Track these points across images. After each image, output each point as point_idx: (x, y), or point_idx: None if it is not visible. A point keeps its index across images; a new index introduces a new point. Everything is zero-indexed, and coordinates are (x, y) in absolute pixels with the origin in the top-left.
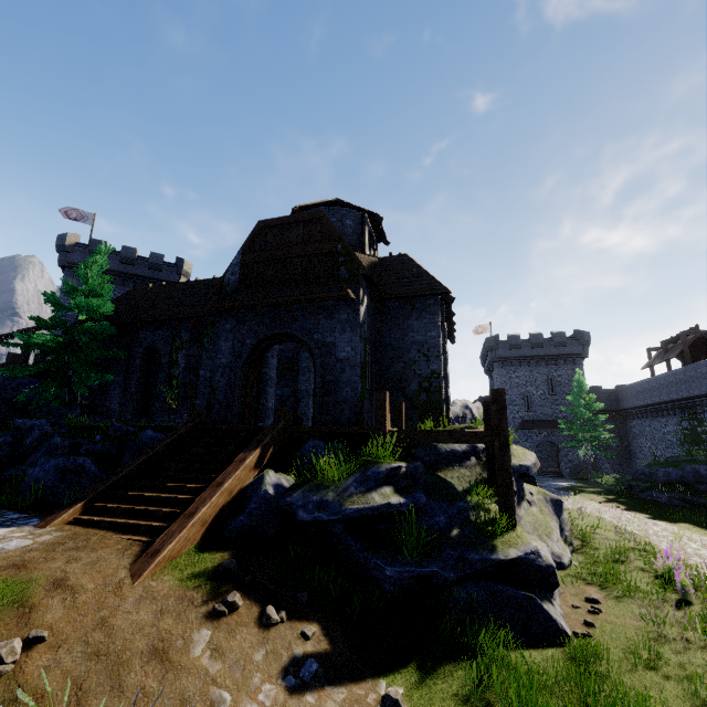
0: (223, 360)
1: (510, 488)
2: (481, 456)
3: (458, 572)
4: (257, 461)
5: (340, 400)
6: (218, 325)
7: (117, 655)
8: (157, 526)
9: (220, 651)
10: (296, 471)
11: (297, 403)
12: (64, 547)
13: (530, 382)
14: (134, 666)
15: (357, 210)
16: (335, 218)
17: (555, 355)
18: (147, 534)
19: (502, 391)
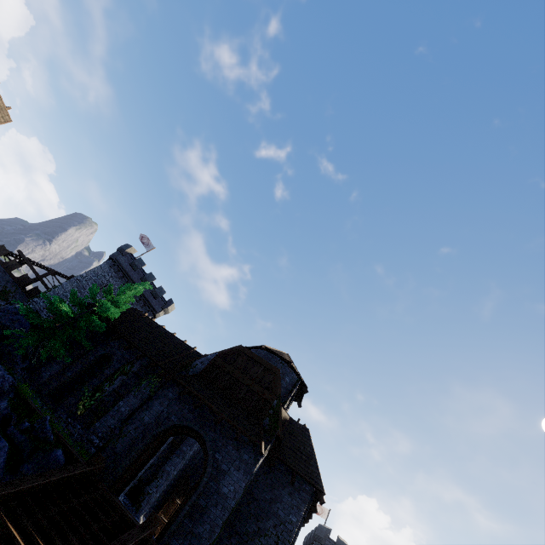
0: (146, 417)
1: None
2: None
3: None
4: None
5: (196, 532)
6: (165, 388)
7: None
8: None
9: None
10: None
11: (153, 478)
12: None
13: None
14: None
15: (296, 375)
16: (281, 370)
17: None
18: None
19: None
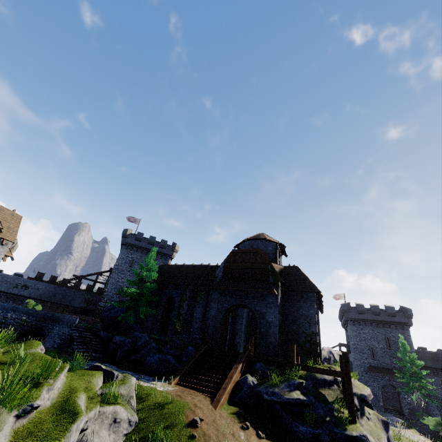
0: (212, 313)
1: (353, 402)
2: (339, 385)
3: (330, 437)
4: (241, 369)
5: (268, 342)
6: (211, 295)
7: (222, 431)
8: (211, 391)
9: (248, 440)
10: (254, 377)
11: (235, 336)
12: (185, 393)
13: (373, 338)
14: (228, 436)
15: (273, 242)
16: (263, 245)
17: (388, 321)
18: (208, 393)
19: (346, 353)
